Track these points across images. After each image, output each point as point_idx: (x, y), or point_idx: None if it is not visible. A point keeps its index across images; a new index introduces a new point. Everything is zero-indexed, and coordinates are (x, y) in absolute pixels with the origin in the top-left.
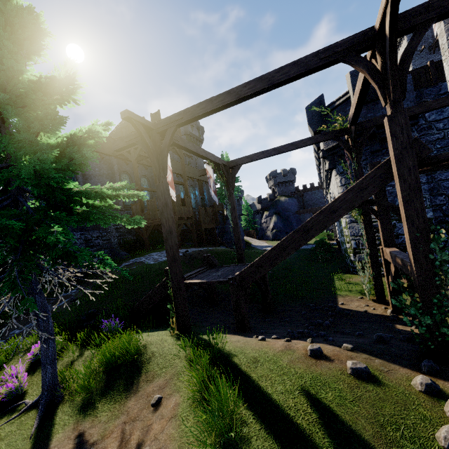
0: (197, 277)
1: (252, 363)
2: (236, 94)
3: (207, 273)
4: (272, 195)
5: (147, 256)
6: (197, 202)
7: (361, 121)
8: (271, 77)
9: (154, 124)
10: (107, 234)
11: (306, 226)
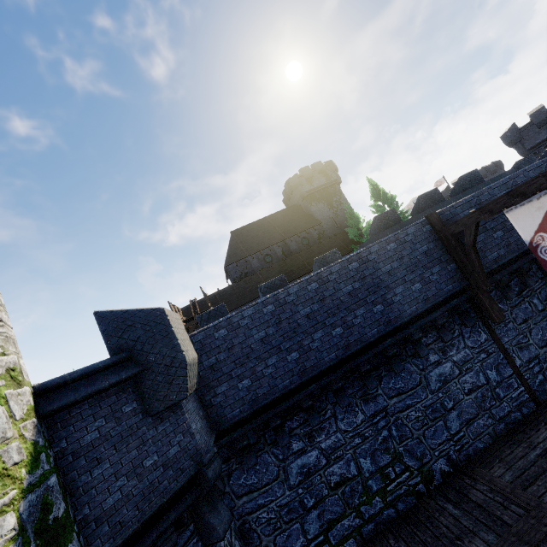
0: None
1: None
2: None
3: None
4: None
5: None
6: None
7: None
8: None
9: None
10: None
11: None
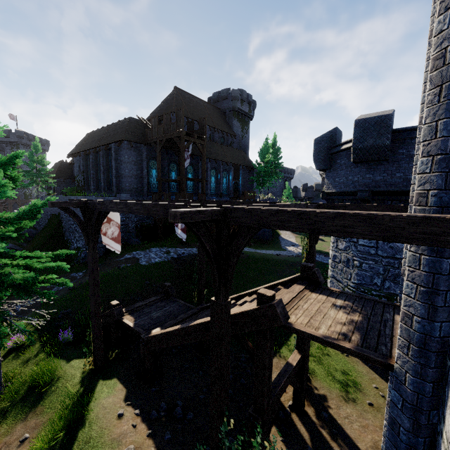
0: (139, 312)
1: (84, 442)
2: (129, 208)
3: (153, 308)
4: (319, 185)
5: (147, 252)
6: (229, 187)
7: (359, 179)
8: (149, 208)
9: (87, 202)
10: (126, 219)
11: (188, 329)
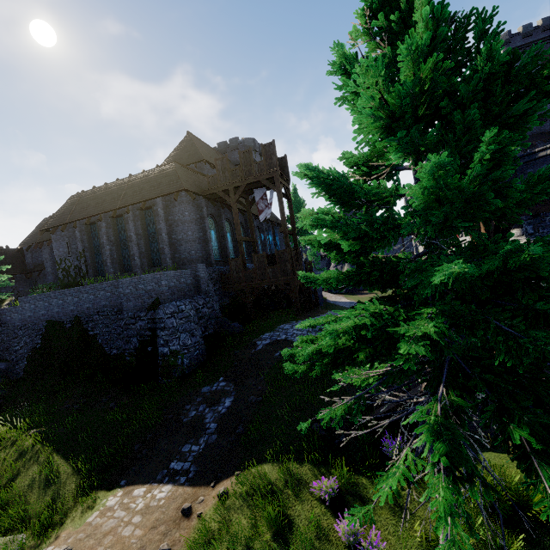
0: None
1: None
2: None
3: None
4: None
5: (282, 330)
6: (271, 249)
7: None
8: None
9: None
10: (209, 300)
11: None
